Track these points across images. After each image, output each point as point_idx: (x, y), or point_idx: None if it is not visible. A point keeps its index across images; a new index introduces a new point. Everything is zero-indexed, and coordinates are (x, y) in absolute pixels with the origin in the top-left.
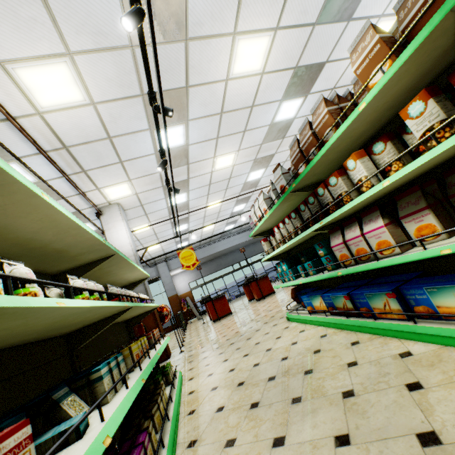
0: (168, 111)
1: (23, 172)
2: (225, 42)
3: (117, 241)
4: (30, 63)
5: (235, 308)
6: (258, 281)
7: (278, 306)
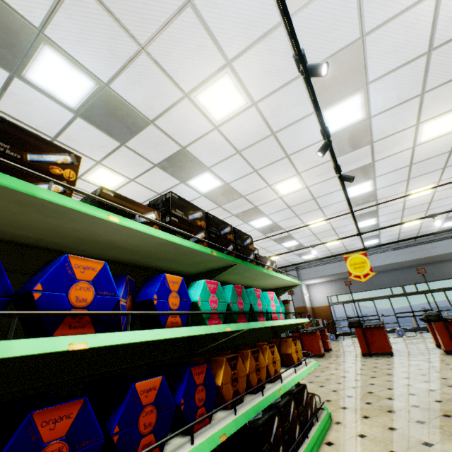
0: None
1: None
2: (183, 106)
3: None
4: (89, 173)
5: (342, 351)
6: (365, 330)
7: (322, 382)
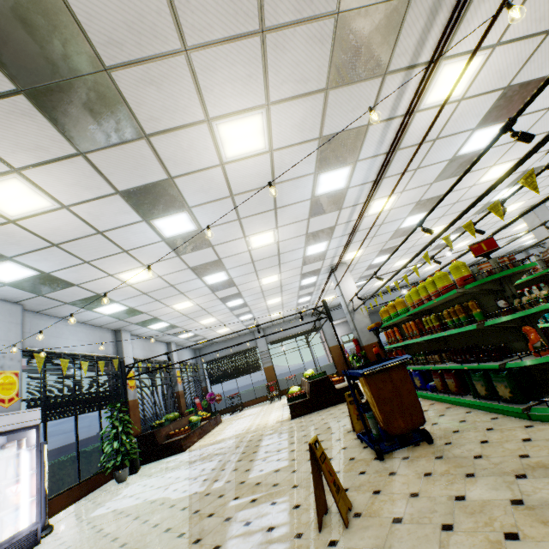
0: (483, 233)
1: (325, 246)
2: (483, 170)
3: (349, 291)
4: (383, 198)
5: None
6: None
7: None
